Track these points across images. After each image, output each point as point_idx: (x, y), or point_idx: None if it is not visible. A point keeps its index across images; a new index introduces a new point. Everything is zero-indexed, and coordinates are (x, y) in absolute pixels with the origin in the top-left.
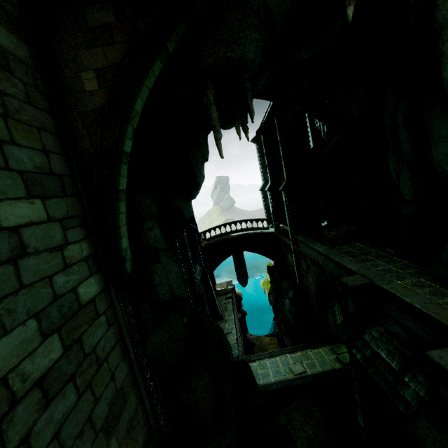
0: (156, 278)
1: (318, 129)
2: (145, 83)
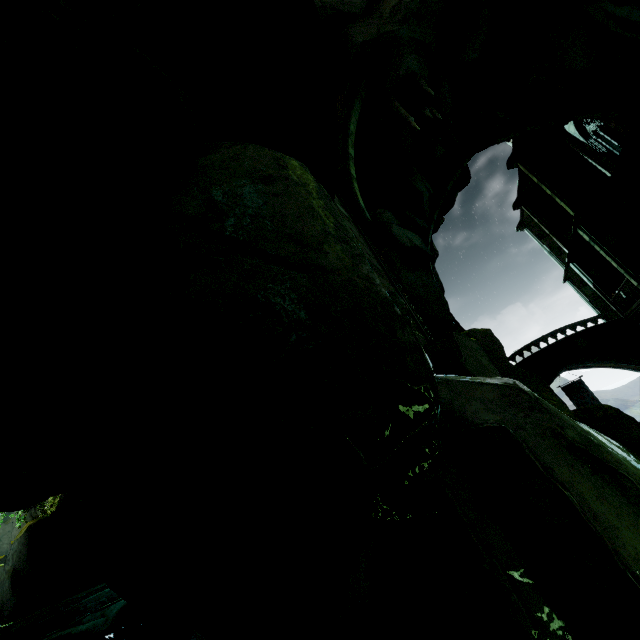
0: (394, 231)
1: (605, 152)
2: (353, 115)
